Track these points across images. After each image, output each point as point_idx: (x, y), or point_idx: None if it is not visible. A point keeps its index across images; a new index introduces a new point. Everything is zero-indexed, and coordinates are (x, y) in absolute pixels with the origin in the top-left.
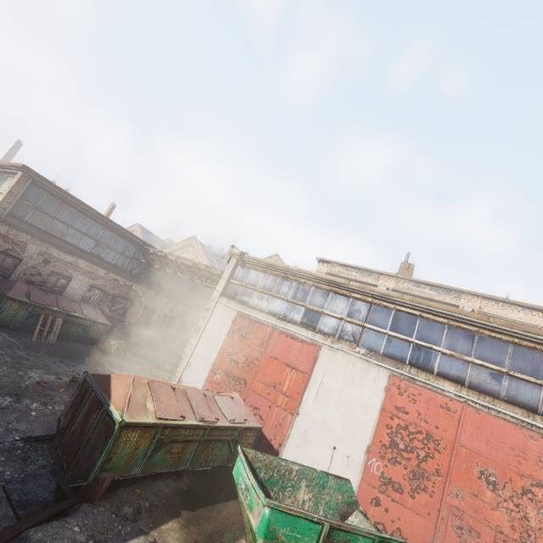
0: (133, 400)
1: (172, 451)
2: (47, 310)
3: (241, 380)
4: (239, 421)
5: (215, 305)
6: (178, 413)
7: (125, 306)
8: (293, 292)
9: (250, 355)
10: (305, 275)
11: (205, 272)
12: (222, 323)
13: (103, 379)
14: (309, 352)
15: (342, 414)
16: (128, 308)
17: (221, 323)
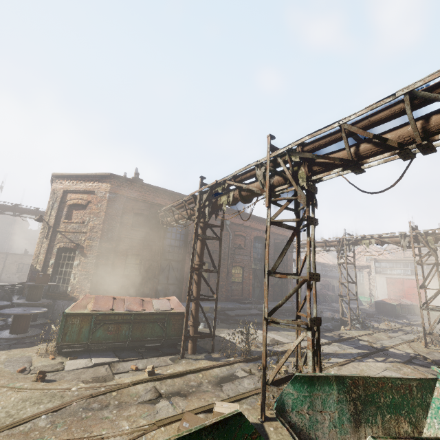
0: (392, 301)
1: (404, 310)
2: (324, 295)
3: (401, 296)
4: (411, 303)
5: (375, 277)
6: (400, 303)
7: (327, 287)
8: (402, 266)
9: (399, 288)
10: (404, 260)
11: (359, 267)
12: (382, 282)
13: (380, 301)
14: (419, 282)
15: (439, 295)
16: (328, 288)
17: (381, 282)
